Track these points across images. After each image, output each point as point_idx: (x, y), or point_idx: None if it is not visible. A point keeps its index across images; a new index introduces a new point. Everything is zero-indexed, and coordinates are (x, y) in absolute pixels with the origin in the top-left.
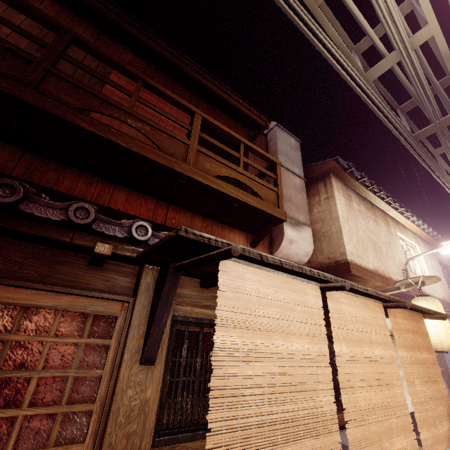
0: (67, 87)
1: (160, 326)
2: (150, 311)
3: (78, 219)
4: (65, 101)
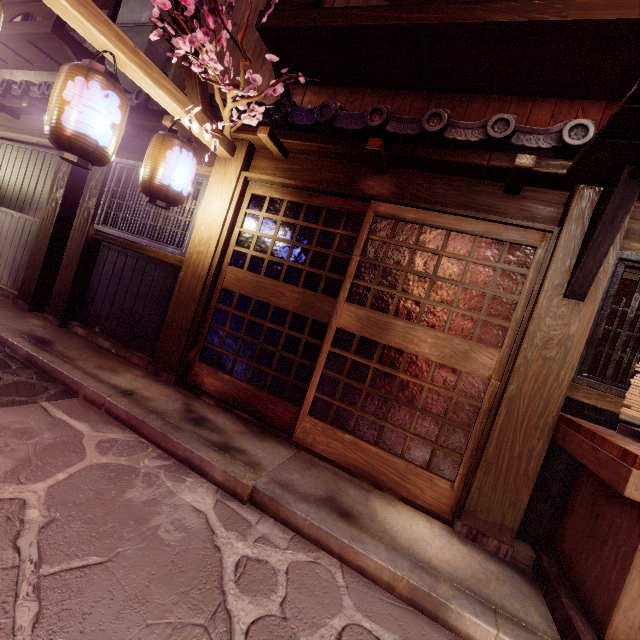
0: None
1: (596, 256)
2: (581, 242)
3: (496, 134)
4: None
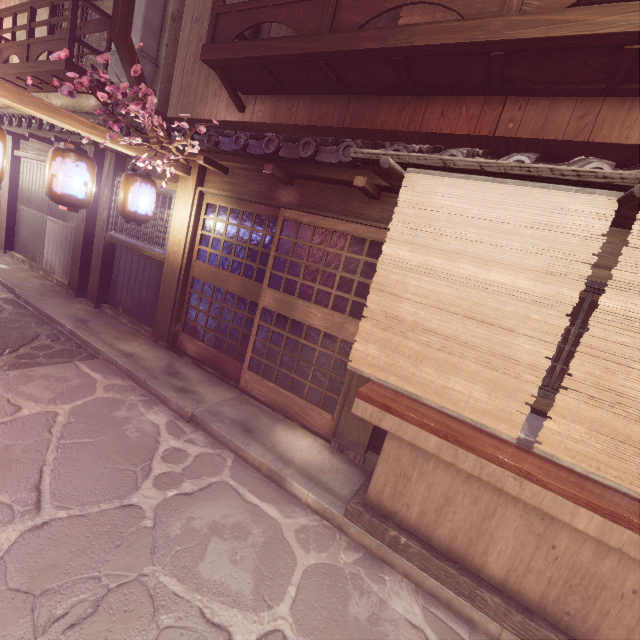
0: (355, 3)
1: None
2: None
3: (345, 159)
4: (353, 25)
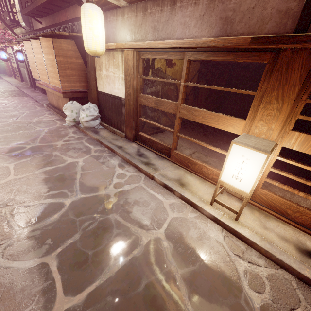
0: None
1: None
2: None
3: None
4: (33, 0)
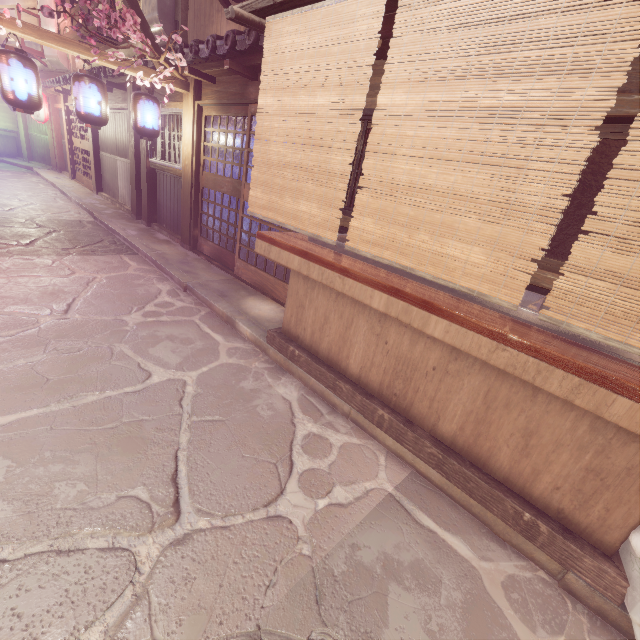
0: None
1: None
2: None
3: None
4: None
